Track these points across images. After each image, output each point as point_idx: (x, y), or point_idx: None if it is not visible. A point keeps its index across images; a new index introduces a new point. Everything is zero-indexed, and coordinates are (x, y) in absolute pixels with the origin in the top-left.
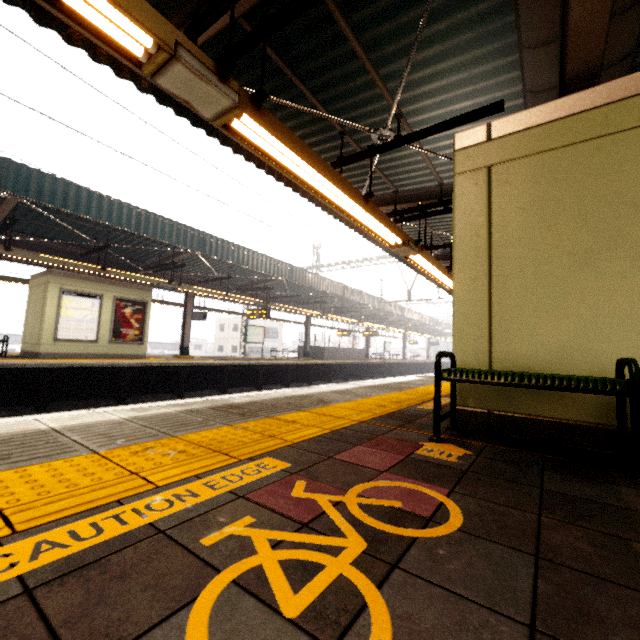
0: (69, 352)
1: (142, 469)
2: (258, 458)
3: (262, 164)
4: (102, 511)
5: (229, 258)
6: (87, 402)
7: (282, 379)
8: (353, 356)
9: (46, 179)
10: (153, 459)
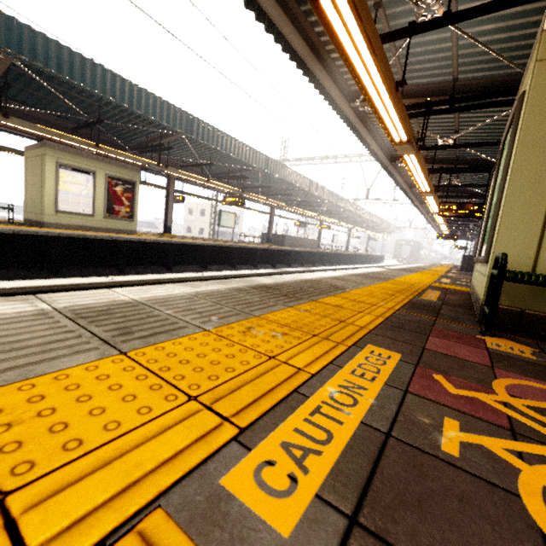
0: (70, 223)
1: (272, 352)
2: (361, 345)
3: (280, 37)
4: (296, 404)
5: (214, 144)
6: (92, 269)
7: (251, 261)
8: (308, 245)
9: (38, 38)
10: (268, 341)
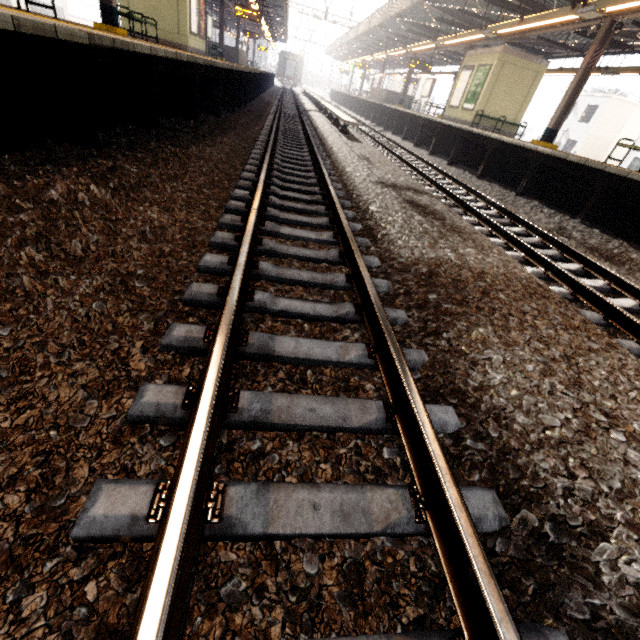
0: (192, 46)
1: None
2: None
3: None
4: None
5: None
6: None
7: None
8: (244, 61)
9: None
10: None
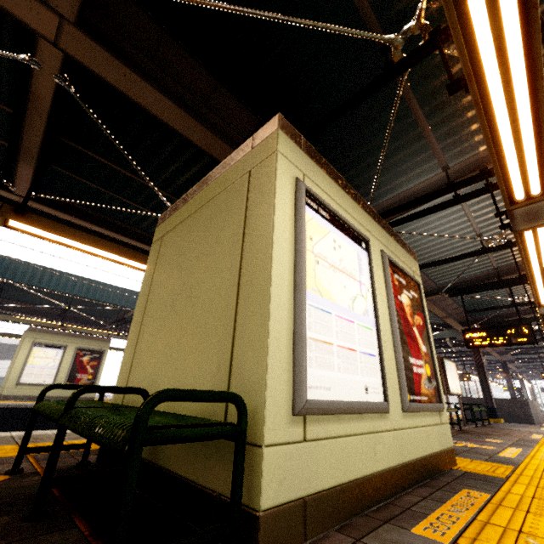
0: (27, 394)
1: None
2: None
3: (127, 244)
4: None
5: None
6: None
7: None
8: None
9: (22, 264)
10: None
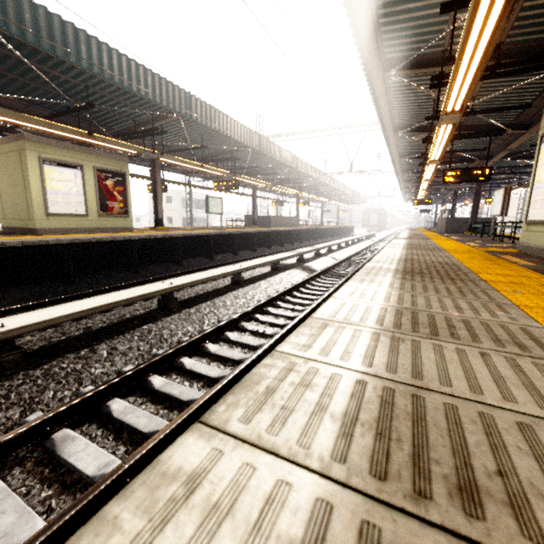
0: (63, 227)
1: None
2: None
3: (347, 0)
4: None
5: (212, 125)
6: (105, 275)
7: (249, 245)
8: (290, 223)
9: (23, 4)
10: None
